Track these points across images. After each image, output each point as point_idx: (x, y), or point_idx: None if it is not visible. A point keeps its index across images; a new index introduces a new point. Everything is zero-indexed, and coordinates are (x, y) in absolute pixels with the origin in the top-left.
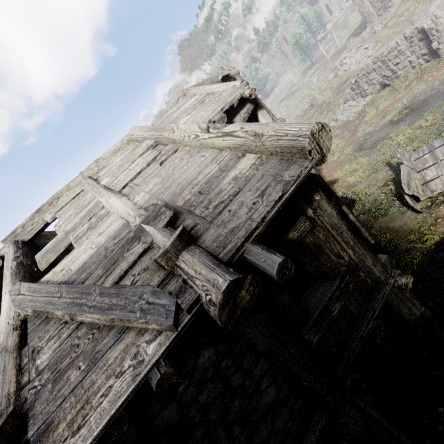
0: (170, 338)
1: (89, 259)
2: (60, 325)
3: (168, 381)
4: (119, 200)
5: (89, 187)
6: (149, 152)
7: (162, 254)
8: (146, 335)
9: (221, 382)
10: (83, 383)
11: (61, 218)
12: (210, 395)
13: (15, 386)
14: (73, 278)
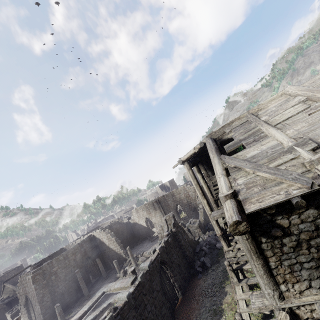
0: (306, 191)
1: (256, 154)
2: (245, 174)
3: (301, 203)
4: (276, 131)
5: (253, 120)
6: (299, 105)
7: (309, 161)
8: (292, 187)
9: (314, 226)
10: (261, 192)
11: (235, 133)
12: (306, 227)
13: (230, 185)
14: (248, 160)
